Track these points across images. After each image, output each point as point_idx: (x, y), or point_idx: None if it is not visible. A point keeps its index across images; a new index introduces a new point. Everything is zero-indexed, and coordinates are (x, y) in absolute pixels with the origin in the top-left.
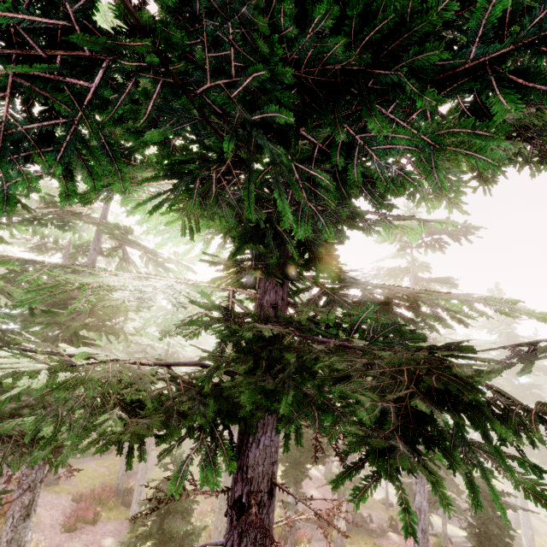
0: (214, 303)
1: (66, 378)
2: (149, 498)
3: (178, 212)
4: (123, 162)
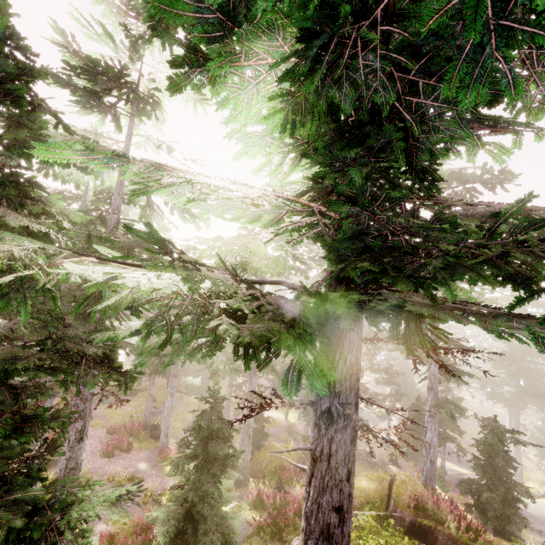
0: (360, 187)
1: (167, 285)
2: (241, 407)
3: (283, 100)
4: (228, 30)
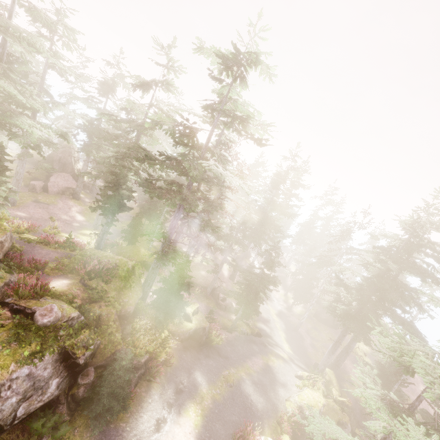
0: None
1: None
2: None
3: None
4: None
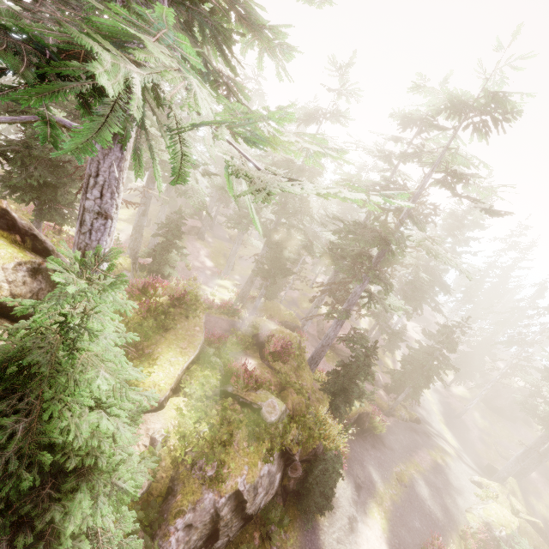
0: None
1: None
2: None
3: None
4: None
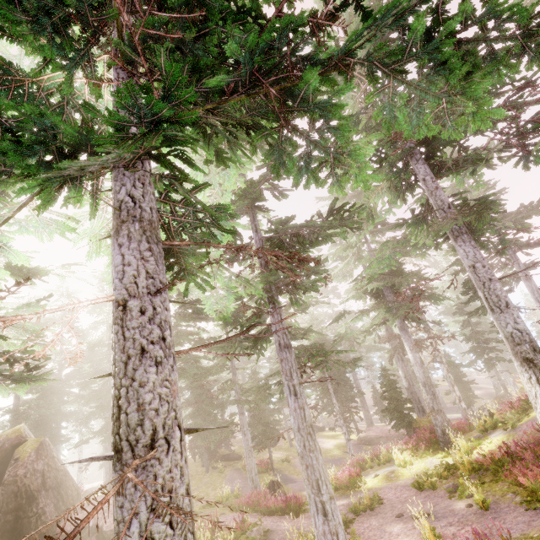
0: None
1: None
2: None
3: None
4: None
